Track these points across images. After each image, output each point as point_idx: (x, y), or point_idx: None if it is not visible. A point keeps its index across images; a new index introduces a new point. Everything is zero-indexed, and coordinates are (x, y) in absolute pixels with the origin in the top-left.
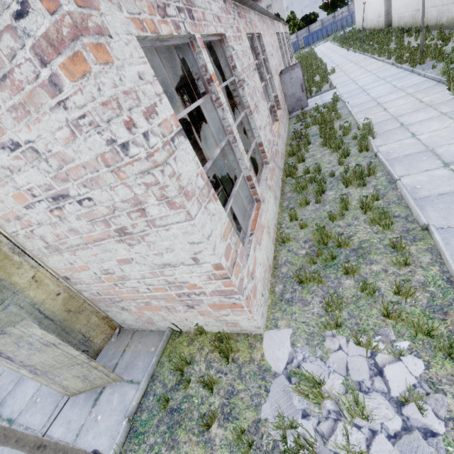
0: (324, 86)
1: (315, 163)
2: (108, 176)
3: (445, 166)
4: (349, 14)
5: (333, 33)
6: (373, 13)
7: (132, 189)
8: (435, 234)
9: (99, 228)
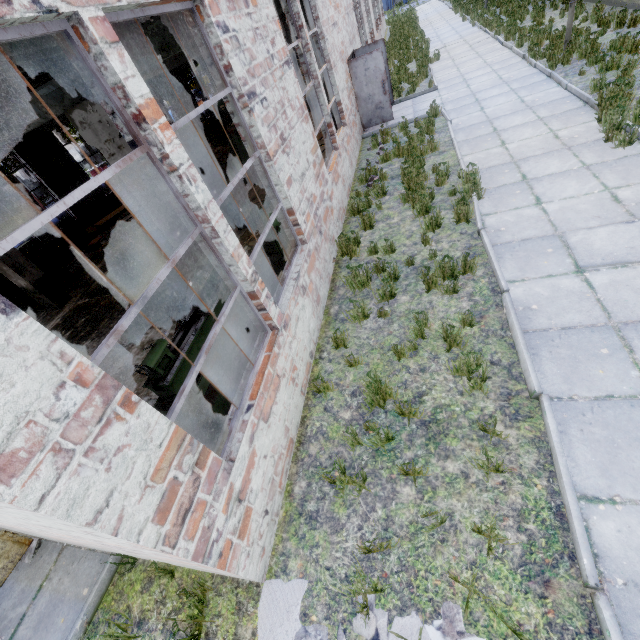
0: (421, 84)
1: (386, 239)
2: None
3: (578, 271)
4: None
5: None
6: None
7: None
8: (548, 416)
9: None
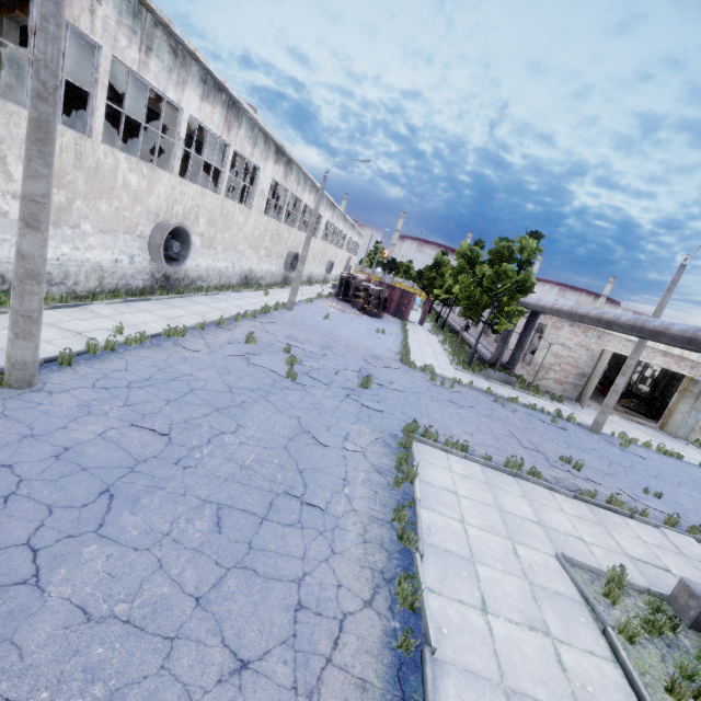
0: None
1: None
2: None
3: None
4: None
5: None
6: None
7: None
8: None
9: None
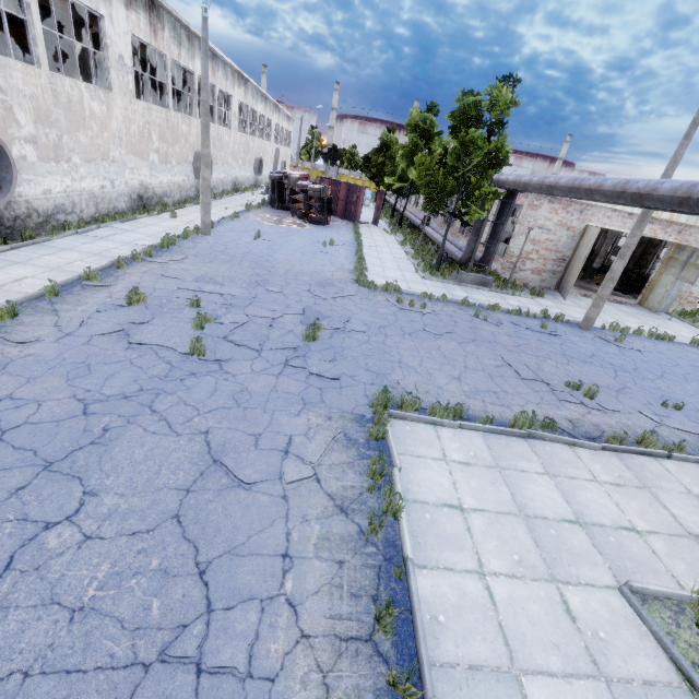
0: None
1: None
2: None
3: None
4: None
5: None
6: None
7: None
8: None
9: None
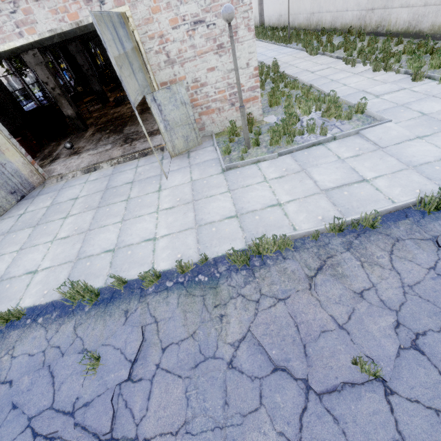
0: None
1: None
2: None
3: (312, 73)
4: None
5: None
6: None
7: (237, 20)
8: (314, 85)
9: (209, 44)
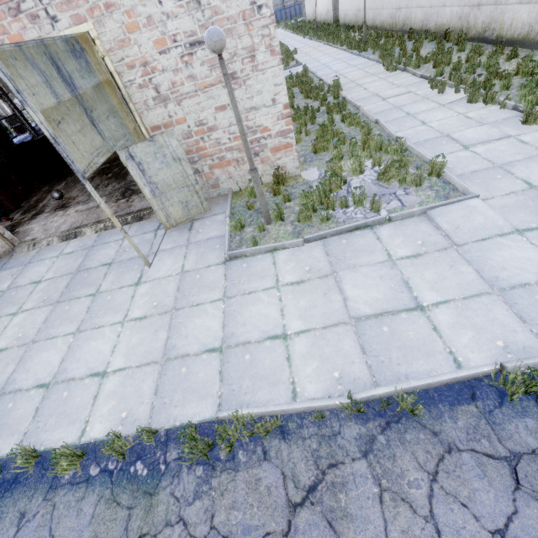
0: (291, 63)
1: (305, 103)
2: (241, 28)
3: (384, 100)
4: (297, 3)
5: (283, 21)
6: (322, 5)
7: (253, 39)
8: (381, 121)
9: (215, 73)
